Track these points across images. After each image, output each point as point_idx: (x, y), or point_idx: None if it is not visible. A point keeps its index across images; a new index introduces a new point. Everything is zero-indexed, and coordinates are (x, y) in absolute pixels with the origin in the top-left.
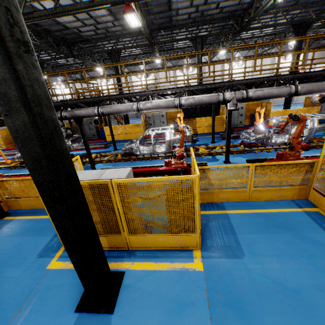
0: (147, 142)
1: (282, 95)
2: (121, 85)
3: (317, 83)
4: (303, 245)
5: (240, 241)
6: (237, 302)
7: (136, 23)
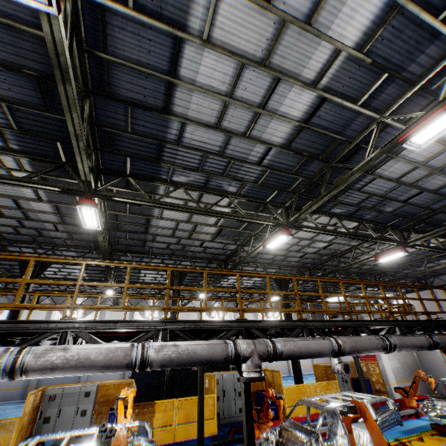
0: None
1: (324, 353)
2: (16, 318)
3: (356, 336)
4: None
5: None
6: None
7: (94, 224)
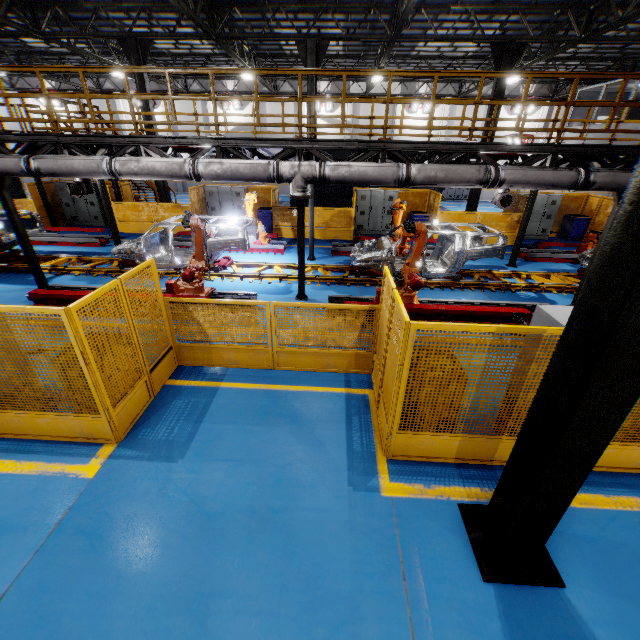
0: (187, 245)
1: (385, 181)
2: (149, 117)
3: (446, 165)
4: (293, 446)
5: (198, 435)
6: (104, 529)
7: None
